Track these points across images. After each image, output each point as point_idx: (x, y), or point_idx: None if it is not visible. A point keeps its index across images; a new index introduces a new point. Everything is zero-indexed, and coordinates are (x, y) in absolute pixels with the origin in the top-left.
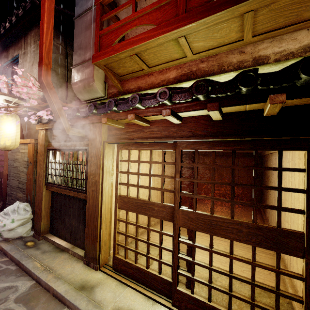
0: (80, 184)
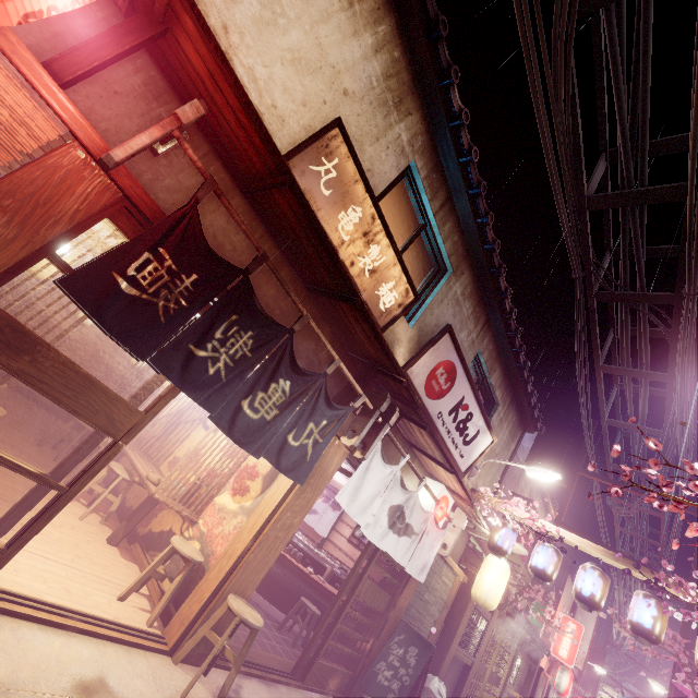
0: (472, 651)
